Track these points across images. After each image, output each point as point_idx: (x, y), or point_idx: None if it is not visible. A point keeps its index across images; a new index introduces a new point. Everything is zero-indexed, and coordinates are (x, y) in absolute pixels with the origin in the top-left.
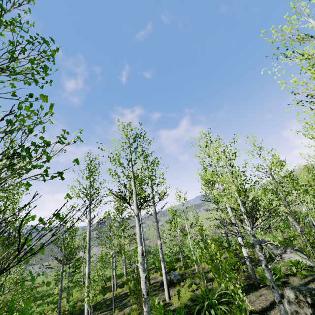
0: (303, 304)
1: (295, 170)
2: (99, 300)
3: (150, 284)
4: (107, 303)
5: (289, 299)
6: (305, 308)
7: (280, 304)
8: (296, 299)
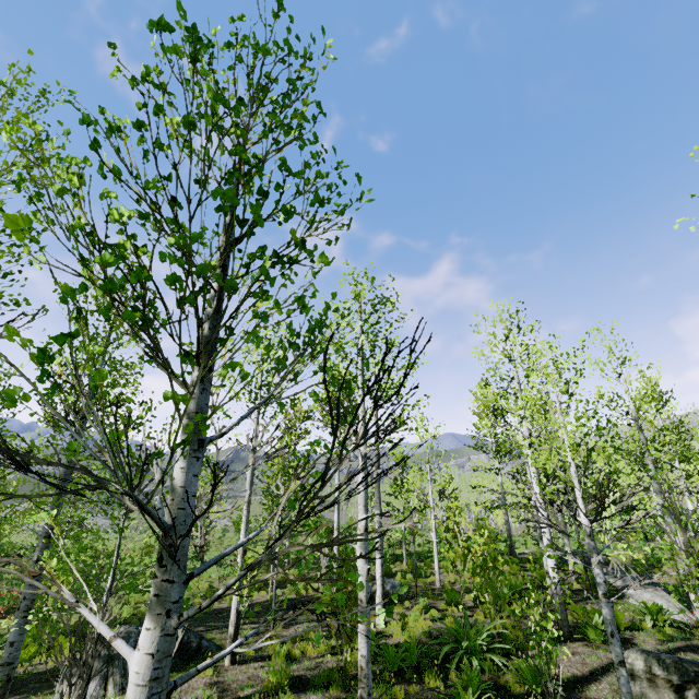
0: (661, 684)
1: (694, 420)
2: None
3: None
4: (255, 611)
5: (633, 671)
6: (663, 692)
7: (621, 668)
8: (646, 672)
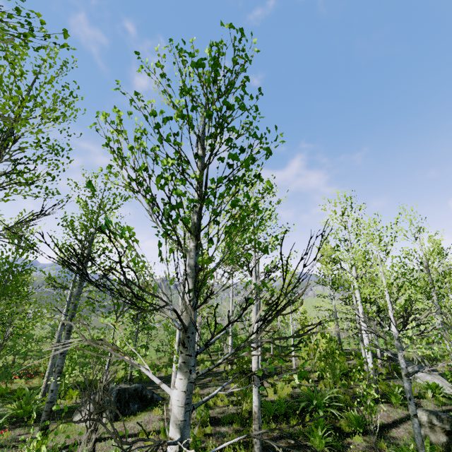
0: (437, 430)
1: None
2: (170, 373)
3: (233, 370)
4: None
5: (420, 421)
6: (439, 435)
7: (415, 418)
8: (428, 423)
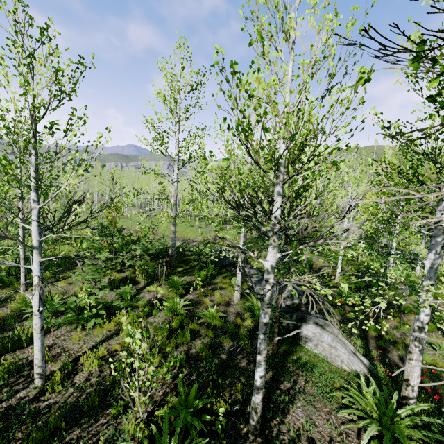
0: None
1: None
2: None
3: None
4: None
5: None
6: None
7: None
8: None
